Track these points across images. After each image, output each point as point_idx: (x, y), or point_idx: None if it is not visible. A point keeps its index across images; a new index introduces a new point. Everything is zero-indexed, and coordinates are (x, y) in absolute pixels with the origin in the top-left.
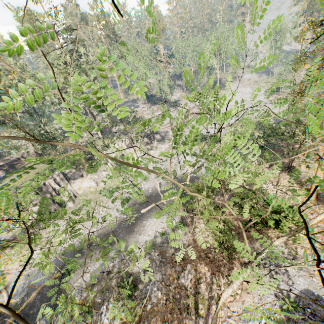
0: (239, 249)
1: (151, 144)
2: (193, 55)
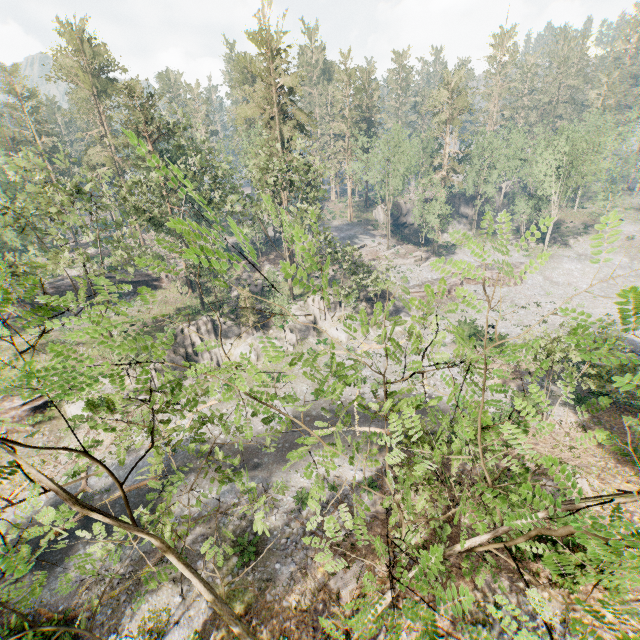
0: (328, 523)
1: (371, 316)
2: (510, 166)
